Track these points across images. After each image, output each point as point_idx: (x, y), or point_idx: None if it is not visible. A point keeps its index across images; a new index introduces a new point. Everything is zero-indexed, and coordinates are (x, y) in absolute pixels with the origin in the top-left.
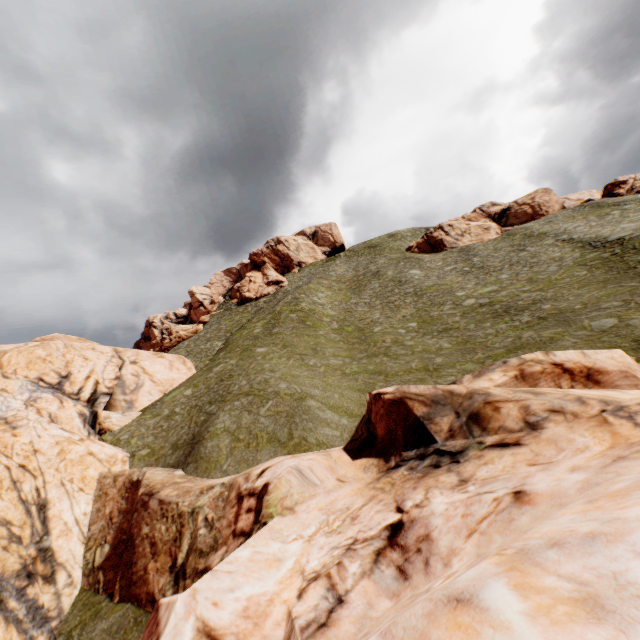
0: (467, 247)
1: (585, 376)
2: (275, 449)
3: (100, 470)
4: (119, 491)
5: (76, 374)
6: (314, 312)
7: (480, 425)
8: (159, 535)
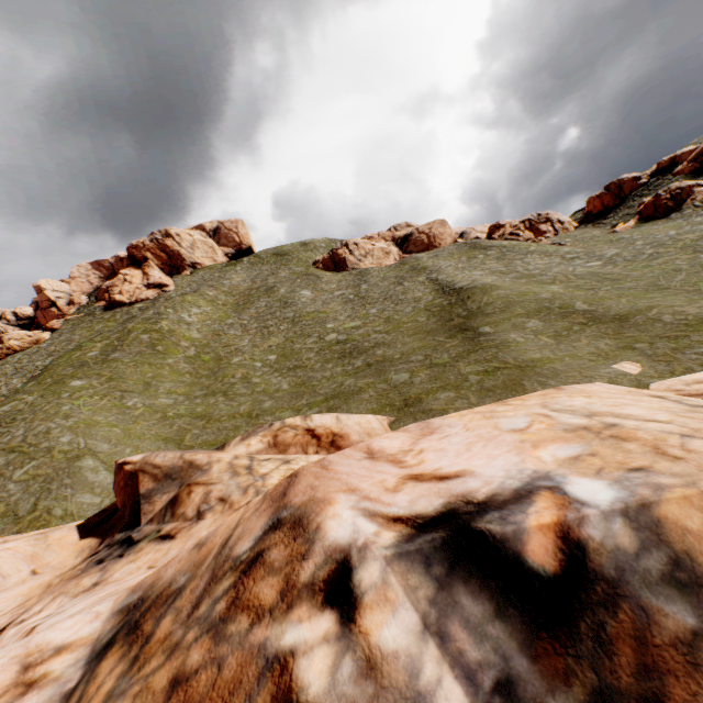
0: (365, 270)
1: (331, 442)
2: (5, 527)
3: None
4: None
5: None
6: (173, 334)
7: (173, 509)
8: None
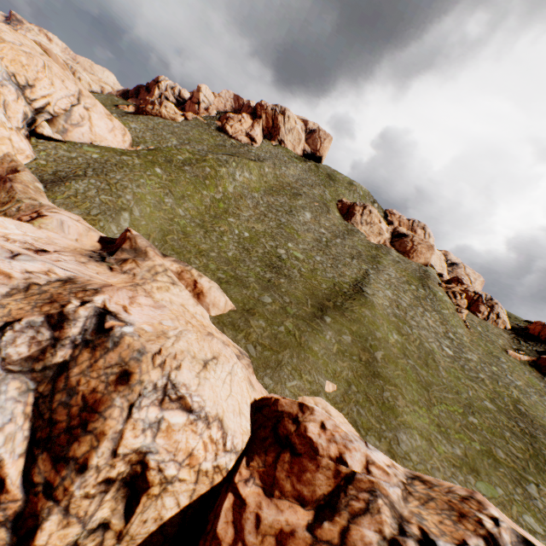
0: (355, 232)
1: (198, 293)
2: (84, 213)
3: (10, 151)
4: (8, 168)
5: (38, 89)
6: (221, 179)
7: (123, 263)
8: (0, 197)
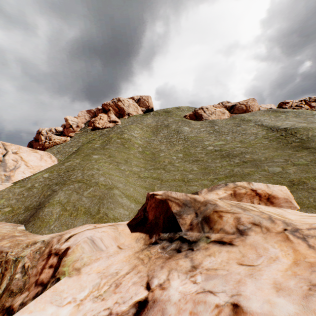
0: (213, 120)
1: (266, 198)
2: (87, 219)
3: None
4: None
5: None
6: (130, 140)
7: (209, 225)
8: None
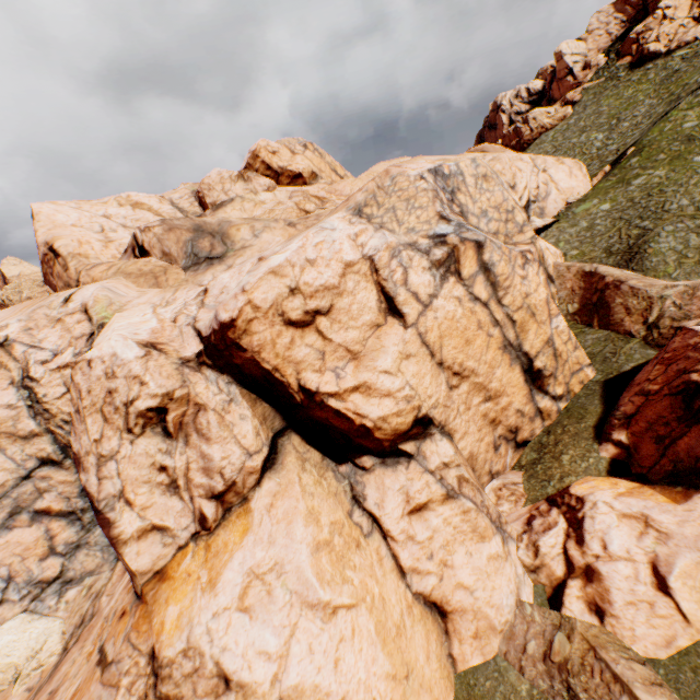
0: None
1: None
2: None
3: (552, 261)
4: (574, 276)
5: (518, 185)
6: None
7: None
8: (631, 305)
